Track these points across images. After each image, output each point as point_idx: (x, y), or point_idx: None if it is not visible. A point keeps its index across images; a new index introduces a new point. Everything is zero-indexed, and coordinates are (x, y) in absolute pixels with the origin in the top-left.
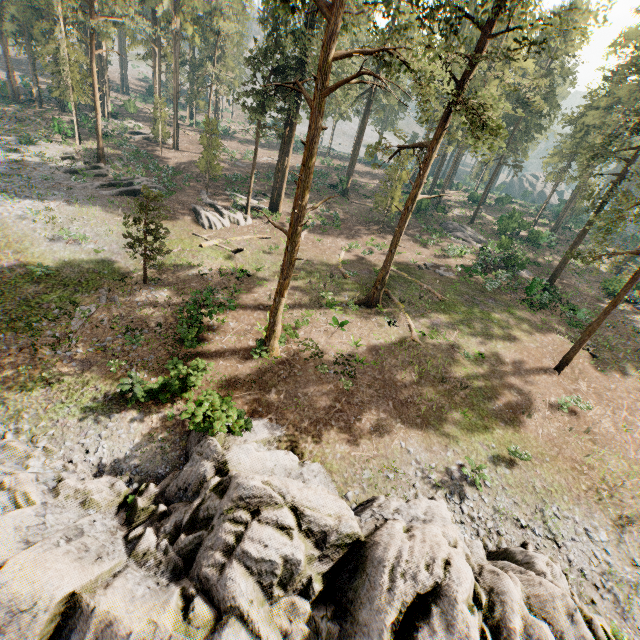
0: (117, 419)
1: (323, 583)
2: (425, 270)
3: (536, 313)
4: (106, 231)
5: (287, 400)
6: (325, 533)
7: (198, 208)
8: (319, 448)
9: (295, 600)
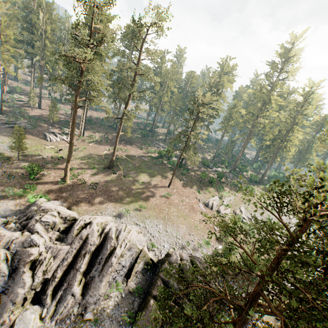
0: (3, 202)
1: (64, 229)
2: (137, 157)
3: (172, 171)
4: (2, 142)
5: (69, 195)
6: (66, 217)
7: (46, 133)
8: (77, 208)
9: (55, 232)
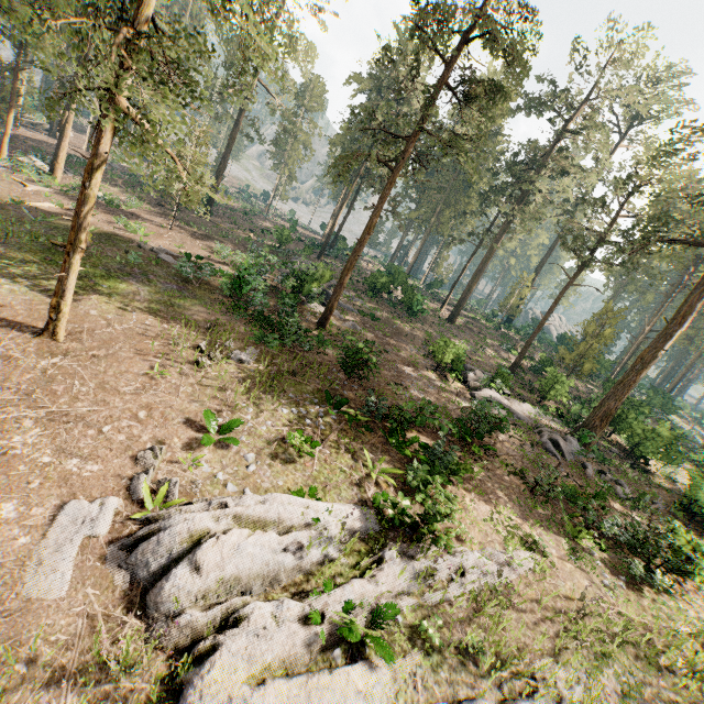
0: None
1: None
2: (145, 249)
3: (228, 317)
4: None
5: None
6: None
7: None
8: None
9: None
